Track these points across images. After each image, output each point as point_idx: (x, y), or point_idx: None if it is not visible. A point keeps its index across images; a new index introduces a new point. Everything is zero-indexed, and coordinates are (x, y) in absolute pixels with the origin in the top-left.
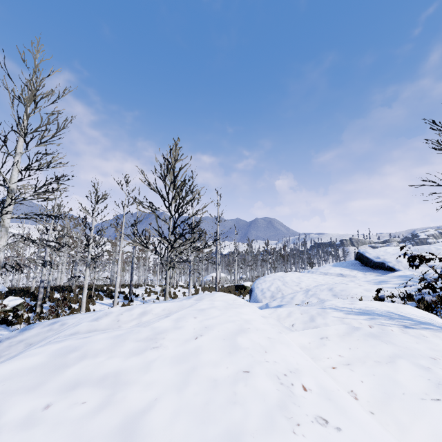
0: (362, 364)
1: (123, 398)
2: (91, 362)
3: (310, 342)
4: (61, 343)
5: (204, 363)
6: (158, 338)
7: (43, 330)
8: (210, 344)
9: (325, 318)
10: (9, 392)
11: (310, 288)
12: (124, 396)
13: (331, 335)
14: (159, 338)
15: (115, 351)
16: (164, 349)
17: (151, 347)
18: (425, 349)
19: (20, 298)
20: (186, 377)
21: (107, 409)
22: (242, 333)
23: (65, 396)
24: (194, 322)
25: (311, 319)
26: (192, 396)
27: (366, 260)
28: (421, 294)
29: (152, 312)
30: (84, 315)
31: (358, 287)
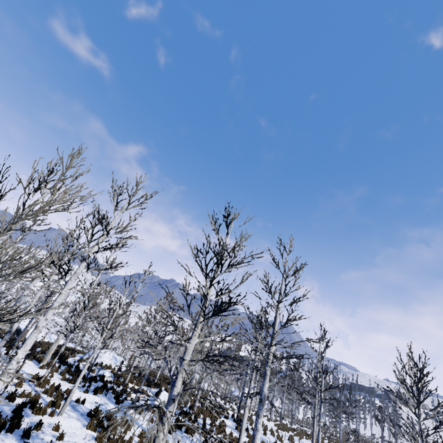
0: None
1: None
2: None
3: None
4: None
5: None
6: None
7: None
8: None
9: None
10: None
11: None
12: None
13: None
14: None
15: None
16: None
17: None
18: None
19: None
20: None
21: None
22: None
23: None
24: None
25: None
26: None
27: None
28: None
29: None
30: None
31: None
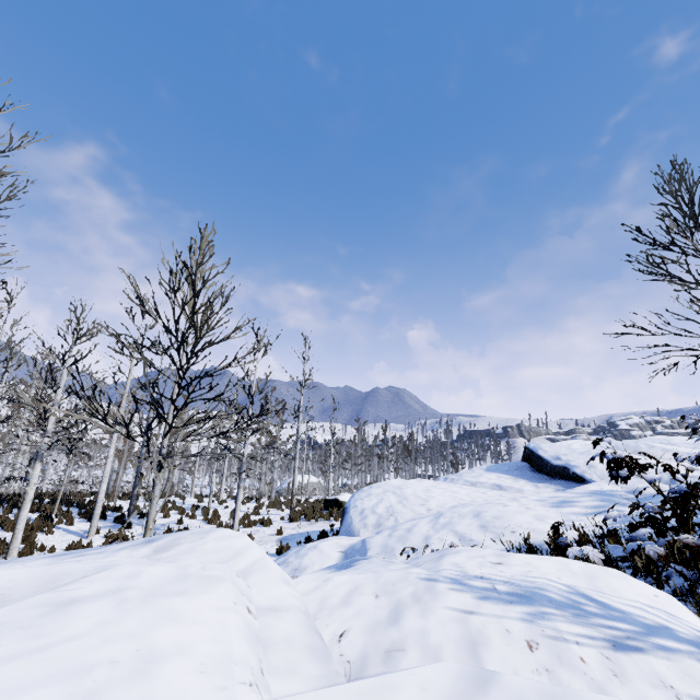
0: None
1: None
2: None
3: None
4: None
5: None
6: None
7: None
8: None
9: (428, 611)
10: None
11: (444, 510)
12: None
13: None
14: None
15: None
16: None
17: None
18: None
19: None
20: None
21: None
22: None
23: None
24: None
25: (392, 615)
26: None
27: (539, 461)
28: (637, 539)
29: None
30: None
31: (524, 512)
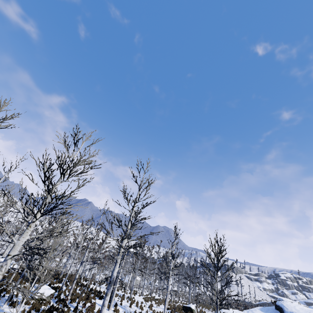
0: None
1: None
2: None
3: None
4: None
5: None
6: None
7: None
8: None
9: None
10: None
11: None
12: None
13: None
14: None
15: None
16: None
17: None
18: None
19: (50, 288)
20: None
21: None
22: None
23: None
24: None
25: None
26: None
27: (285, 312)
28: None
29: None
30: None
31: None
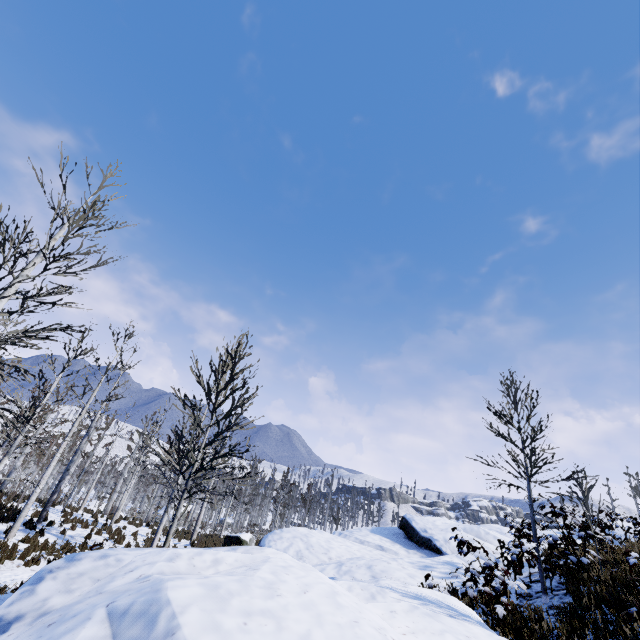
0: (423, 633)
1: (288, 626)
2: (242, 599)
3: (383, 614)
4: (188, 580)
5: (324, 612)
6: (274, 587)
7: (98, 564)
8: (320, 599)
9: (385, 597)
10: (209, 611)
11: (343, 560)
12: (288, 625)
13: (398, 610)
14: (275, 587)
15: (251, 593)
16: (287, 598)
17: (275, 594)
18: (463, 630)
19: None
20: (318, 619)
21: (284, 631)
22: (337, 595)
23: (249, 619)
24: (291, 578)
25: (372, 596)
26: (331, 631)
27: (412, 530)
28: (465, 587)
29: (225, 561)
30: (133, 552)
31: (401, 570)
